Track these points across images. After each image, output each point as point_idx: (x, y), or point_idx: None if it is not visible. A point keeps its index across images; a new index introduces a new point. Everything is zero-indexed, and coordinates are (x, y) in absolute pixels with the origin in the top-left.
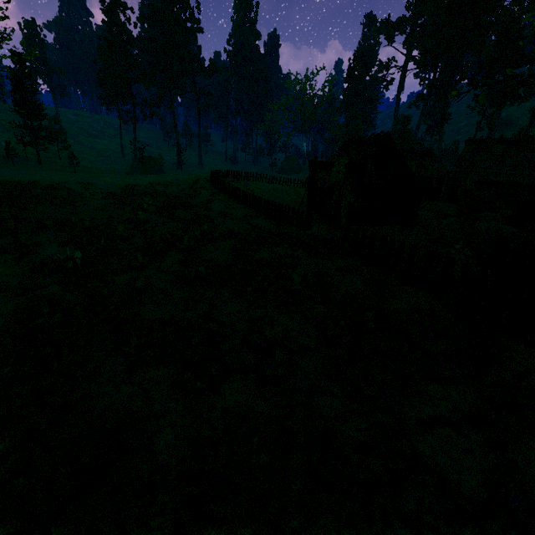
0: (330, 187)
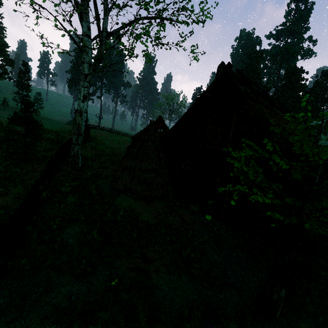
0: (132, 137)
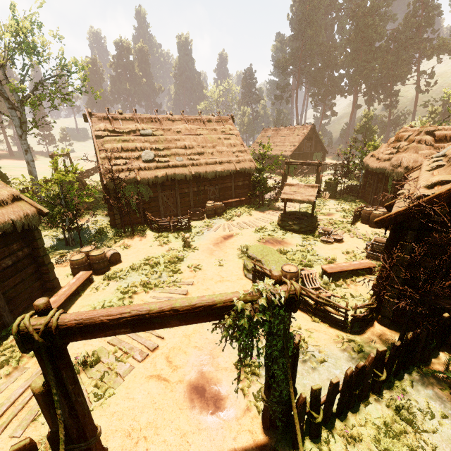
0: None
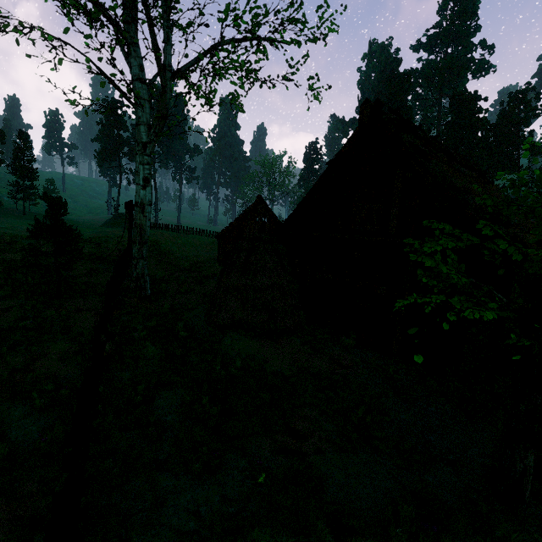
0: (217, 235)
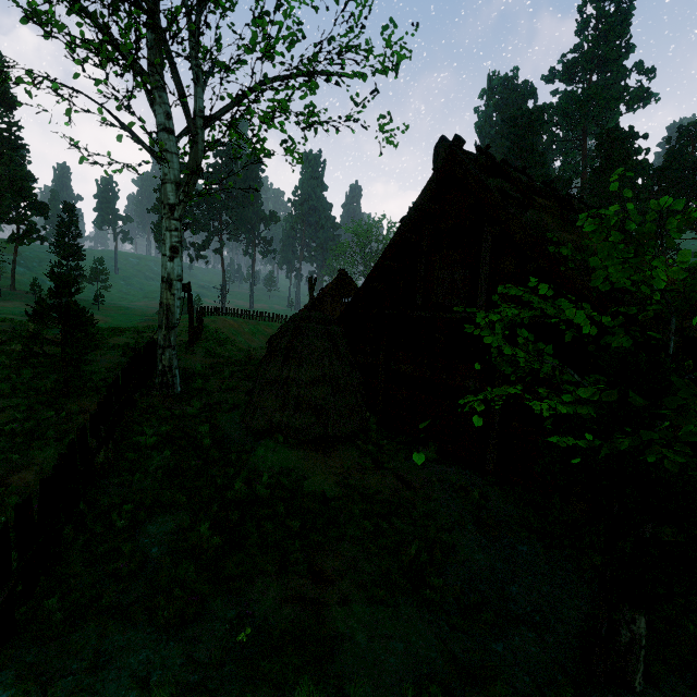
0: (289, 321)
